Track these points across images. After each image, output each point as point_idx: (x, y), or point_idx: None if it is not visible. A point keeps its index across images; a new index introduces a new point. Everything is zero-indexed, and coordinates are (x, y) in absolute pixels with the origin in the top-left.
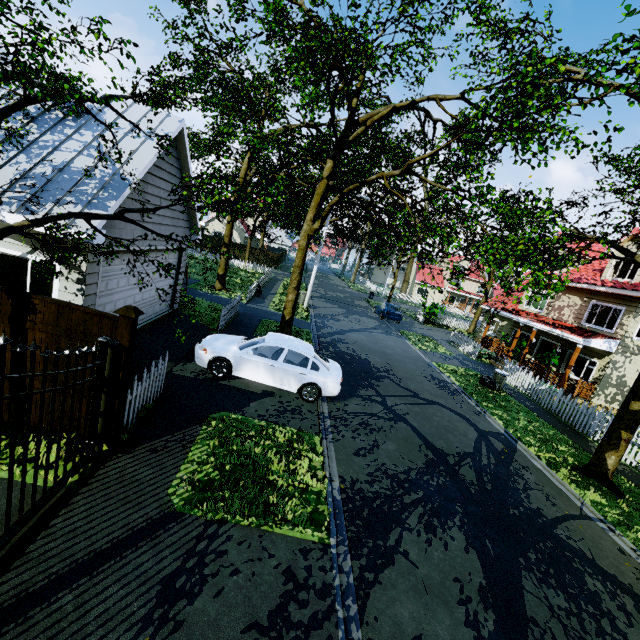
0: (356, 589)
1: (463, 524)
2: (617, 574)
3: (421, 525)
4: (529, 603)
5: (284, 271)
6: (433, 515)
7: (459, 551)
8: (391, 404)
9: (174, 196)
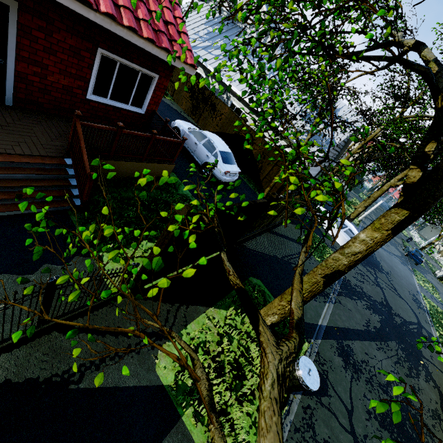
0: (338, 292)
1: (382, 319)
2: (437, 382)
3: (366, 305)
4: (389, 343)
5: (355, 192)
6: (372, 308)
7: (374, 319)
8: (379, 281)
9: (340, 146)
